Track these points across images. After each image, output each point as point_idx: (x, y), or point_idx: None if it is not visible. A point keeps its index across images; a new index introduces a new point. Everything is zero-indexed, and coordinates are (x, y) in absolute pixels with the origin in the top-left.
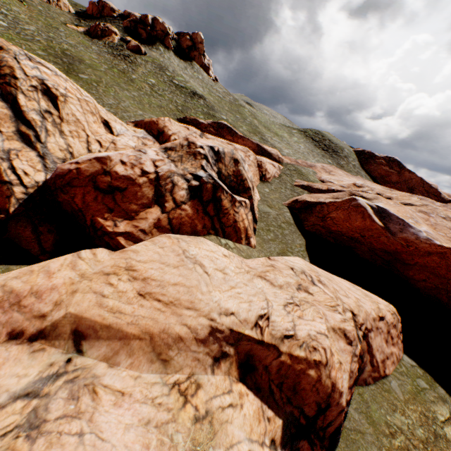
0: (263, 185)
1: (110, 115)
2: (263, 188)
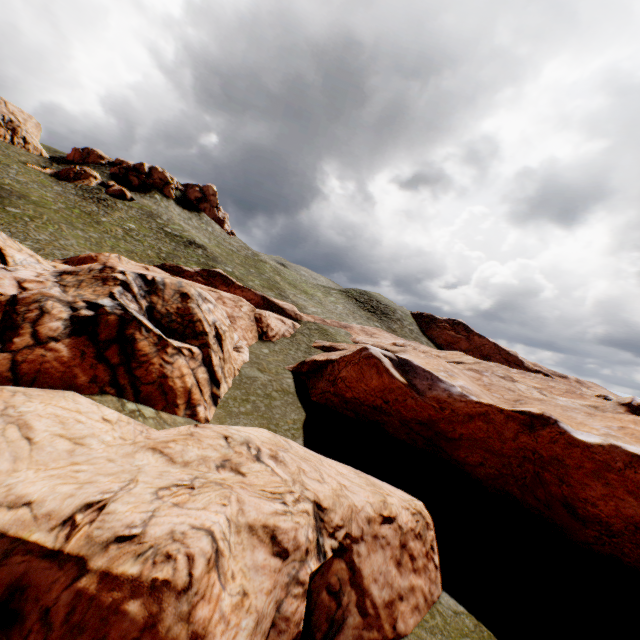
0: (263, 345)
1: (15, 242)
2: (260, 348)
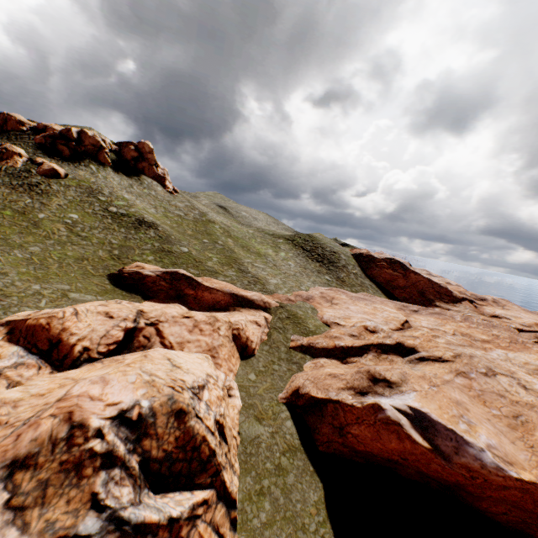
0: (247, 367)
1: None
2: (246, 374)
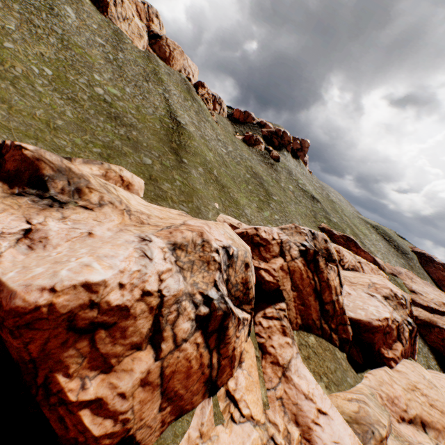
0: None
1: None
2: None
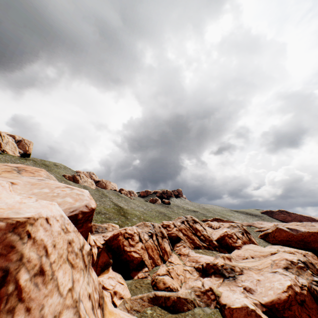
0: None
1: None
2: None
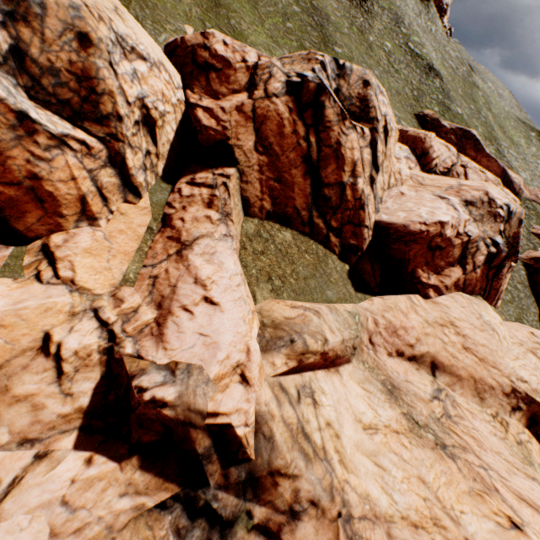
0: None
1: None
2: None
